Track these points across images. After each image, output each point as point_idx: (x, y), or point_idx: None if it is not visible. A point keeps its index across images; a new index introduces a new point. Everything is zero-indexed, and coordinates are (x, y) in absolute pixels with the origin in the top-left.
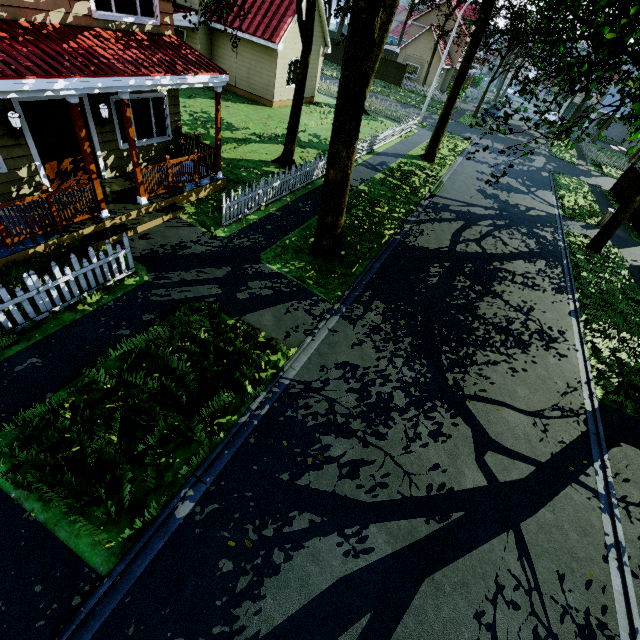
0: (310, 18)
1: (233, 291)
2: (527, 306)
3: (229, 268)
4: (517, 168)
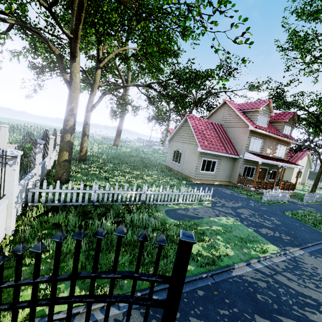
0: None
1: (321, 213)
2: None
3: (314, 209)
4: None
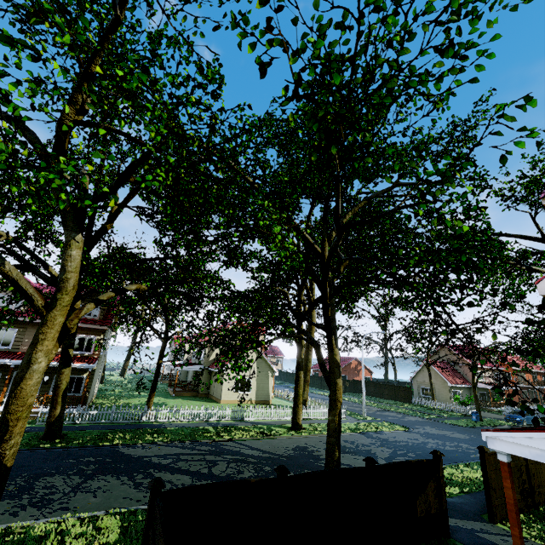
0: (162, 347)
1: None
2: (92, 489)
3: None
4: (431, 446)
